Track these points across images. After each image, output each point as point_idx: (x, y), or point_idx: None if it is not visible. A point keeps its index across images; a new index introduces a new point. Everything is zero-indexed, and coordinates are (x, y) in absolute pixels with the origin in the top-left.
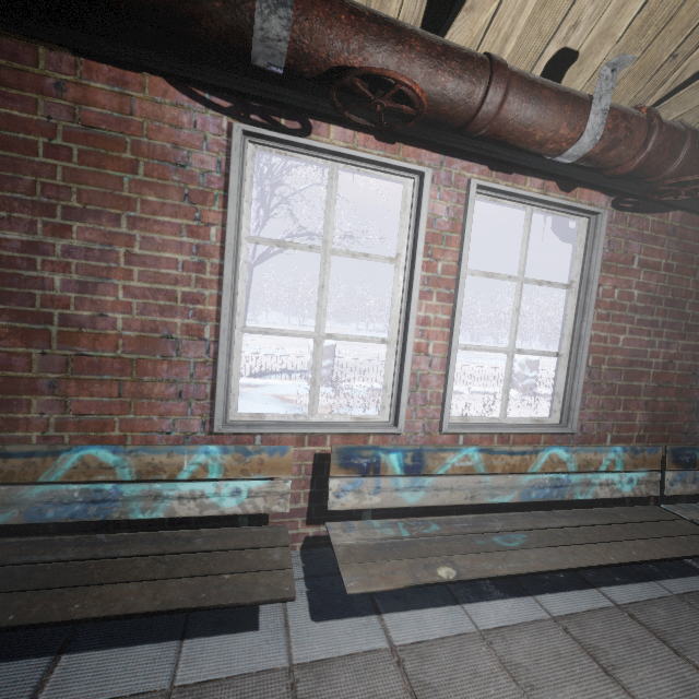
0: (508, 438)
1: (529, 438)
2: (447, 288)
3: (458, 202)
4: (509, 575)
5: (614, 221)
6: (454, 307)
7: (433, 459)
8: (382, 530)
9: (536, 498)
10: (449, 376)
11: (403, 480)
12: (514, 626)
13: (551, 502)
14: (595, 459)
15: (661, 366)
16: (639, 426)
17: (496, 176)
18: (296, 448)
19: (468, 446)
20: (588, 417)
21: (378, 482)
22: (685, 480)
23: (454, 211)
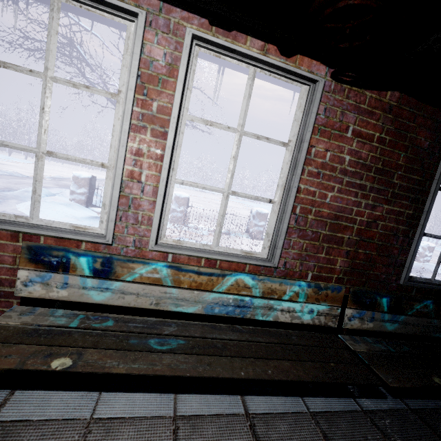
0: (215, 262)
1: (234, 265)
2: (161, 127)
3: (176, 49)
4: (123, 374)
5: (332, 91)
6: (166, 143)
7: (122, 267)
8: (57, 318)
9: (219, 313)
10: (157, 202)
11: (91, 280)
12: (130, 419)
13: (251, 319)
14: (280, 289)
15: (365, 224)
16: (339, 270)
17: (216, 31)
18: (11, 242)
19: (157, 261)
20: (291, 256)
21: (66, 278)
22: (363, 317)
23: (172, 57)
